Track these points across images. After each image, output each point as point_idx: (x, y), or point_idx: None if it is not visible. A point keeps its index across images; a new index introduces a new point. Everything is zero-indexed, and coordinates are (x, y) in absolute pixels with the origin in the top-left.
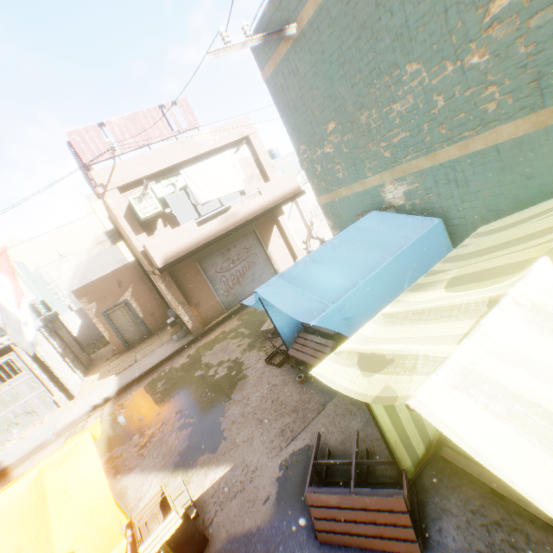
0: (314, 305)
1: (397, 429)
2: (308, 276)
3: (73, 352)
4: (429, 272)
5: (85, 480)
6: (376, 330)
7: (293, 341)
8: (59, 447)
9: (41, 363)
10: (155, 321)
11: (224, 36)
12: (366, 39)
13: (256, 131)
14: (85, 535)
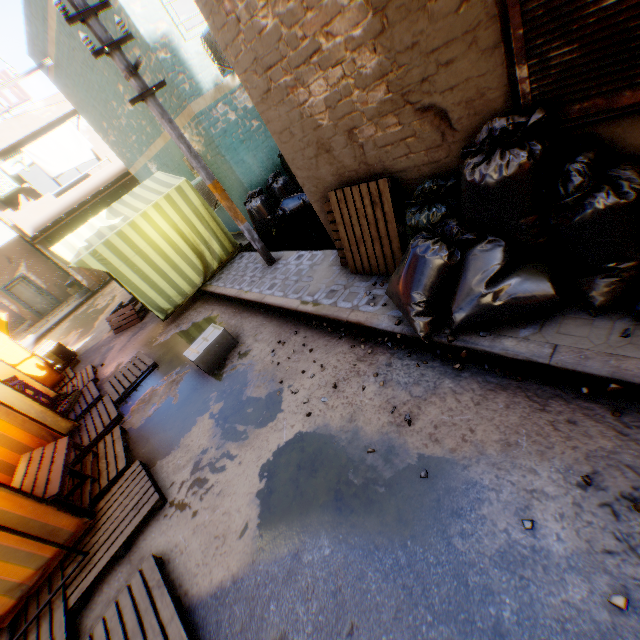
0: None
1: None
2: None
3: None
4: None
5: None
6: None
7: None
8: None
9: None
10: (62, 290)
11: None
12: (89, 82)
13: None
14: None
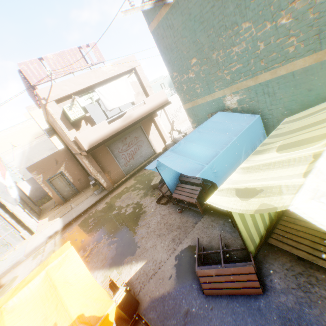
0: (195, 166)
1: (247, 230)
2: (187, 150)
3: (29, 206)
4: (262, 144)
5: (77, 274)
6: (239, 176)
7: (174, 189)
8: (29, 263)
9: (11, 213)
10: (80, 184)
11: (130, 1)
12: (218, 7)
13: (139, 65)
14: (86, 304)
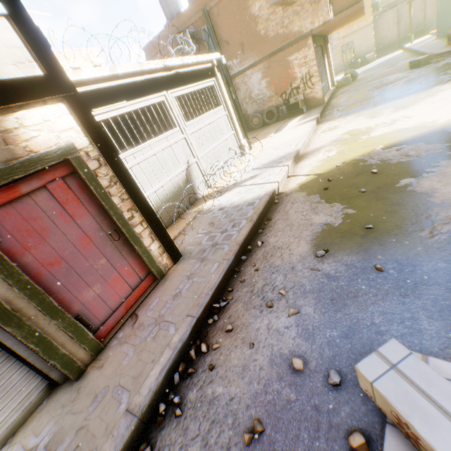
0: None
1: None
2: None
3: None
4: None
5: None
6: None
7: None
8: (336, 130)
9: (233, 100)
10: None
11: None
12: None
13: None
14: None
